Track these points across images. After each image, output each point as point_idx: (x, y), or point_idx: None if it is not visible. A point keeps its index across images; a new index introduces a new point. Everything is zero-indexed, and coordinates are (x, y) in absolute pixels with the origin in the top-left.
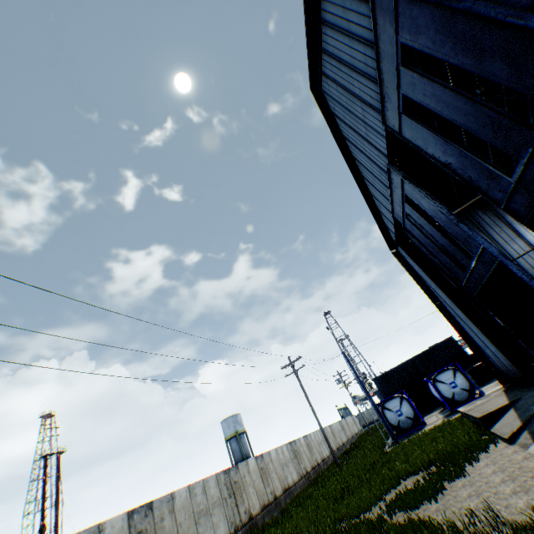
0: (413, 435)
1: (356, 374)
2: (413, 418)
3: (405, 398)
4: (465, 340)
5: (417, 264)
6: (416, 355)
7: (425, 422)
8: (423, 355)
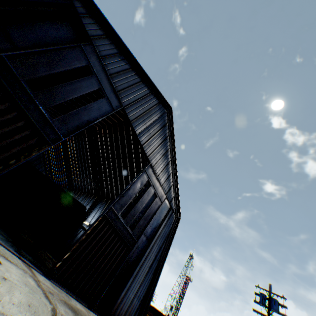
0: None
1: None
2: None
3: None
4: None
5: None
6: None
7: None
8: None
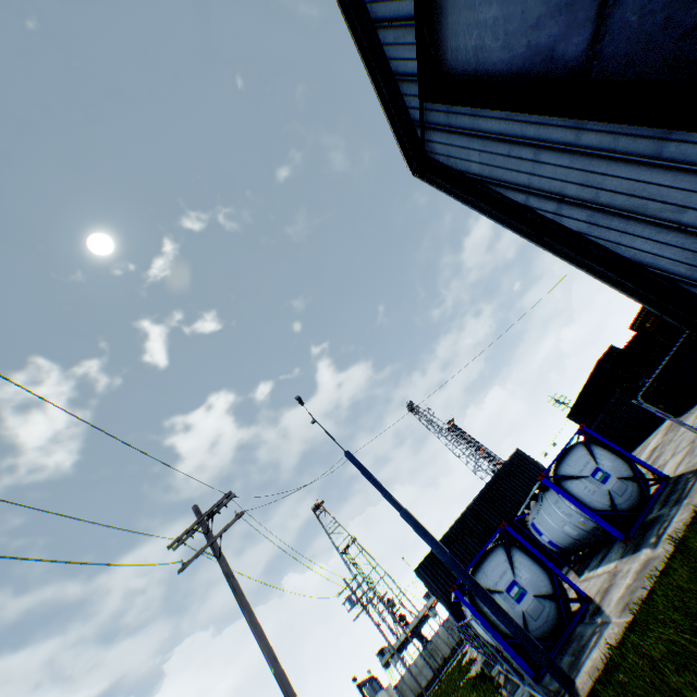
0: (595, 634)
1: (390, 496)
2: (553, 593)
3: (514, 545)
4: (630, 289)
5: (484, 105)
6: (477, 496)
7: (586, 594)
8: (487, 492)
